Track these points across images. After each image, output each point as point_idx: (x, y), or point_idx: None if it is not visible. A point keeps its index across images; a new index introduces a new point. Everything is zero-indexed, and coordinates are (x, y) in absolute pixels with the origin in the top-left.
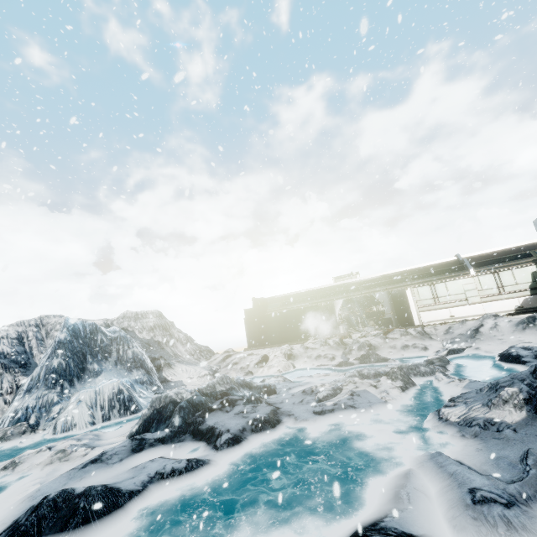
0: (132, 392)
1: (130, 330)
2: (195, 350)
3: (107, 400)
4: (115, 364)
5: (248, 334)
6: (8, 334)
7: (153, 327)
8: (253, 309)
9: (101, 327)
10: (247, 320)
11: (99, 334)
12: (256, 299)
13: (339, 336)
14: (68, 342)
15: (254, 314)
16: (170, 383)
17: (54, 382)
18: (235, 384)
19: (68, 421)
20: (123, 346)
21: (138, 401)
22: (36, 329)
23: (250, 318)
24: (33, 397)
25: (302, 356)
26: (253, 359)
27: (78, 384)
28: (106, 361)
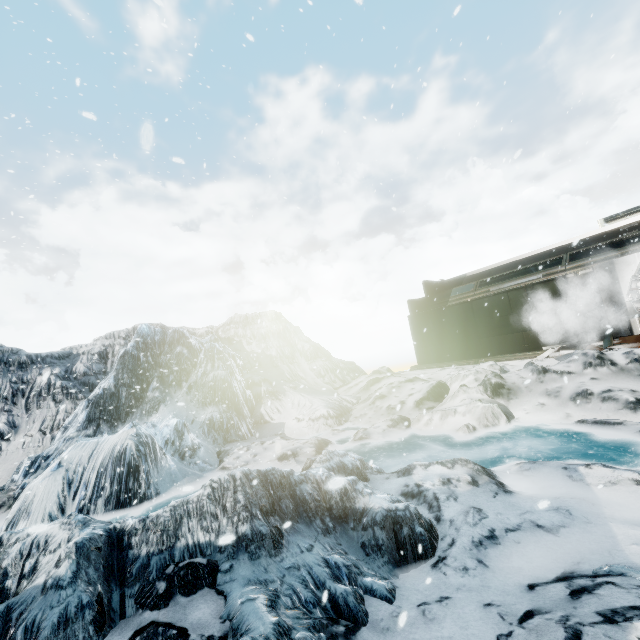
0: (150, 455)
1: (237, 340)
2: (326, 369)
3: (97, 471)
4: (188, 392)
5: (417, 342)
6: (92, 349)
7: (264, 335)
8: (424, 299)
9: (192, 337)
10: (412, 319)
11: (180, 347)
12: (430, 283)
13: (636, 343)
14: (129, 359)
15: (426, 307)
16: (267, 425)
17: (89, 419)
18: (275, 509)
19: (25, 507)
20: (206, 364)
21: (153, 475)
22: (124, 342)
23: (418, 315)
24: (59, 440)
25: (531, 389)
26: (414, 391)
27: (122, 424)
28: (178, 386)
